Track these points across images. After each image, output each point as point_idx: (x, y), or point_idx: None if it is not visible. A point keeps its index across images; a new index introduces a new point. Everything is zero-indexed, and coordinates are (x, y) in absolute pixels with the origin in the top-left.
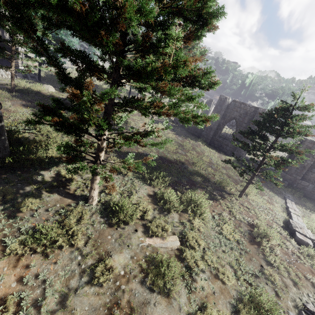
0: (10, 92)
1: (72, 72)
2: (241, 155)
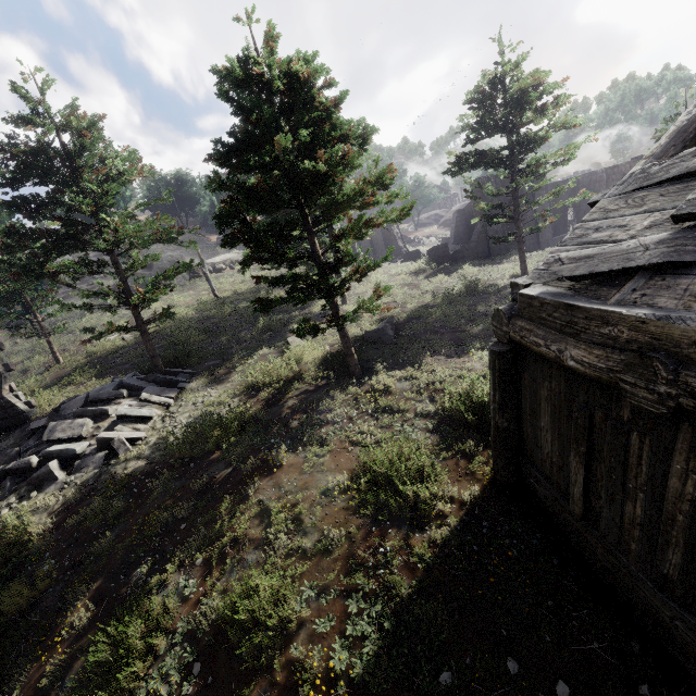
0: (360, 377)
1: (74, 347)
2: (548, 239)
